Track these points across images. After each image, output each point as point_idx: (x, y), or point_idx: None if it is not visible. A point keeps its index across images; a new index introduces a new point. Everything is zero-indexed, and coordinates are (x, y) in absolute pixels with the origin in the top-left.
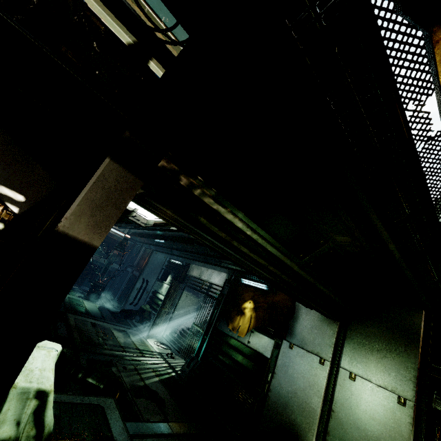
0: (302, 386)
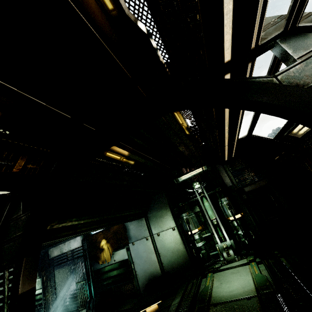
0: (146, 256)
